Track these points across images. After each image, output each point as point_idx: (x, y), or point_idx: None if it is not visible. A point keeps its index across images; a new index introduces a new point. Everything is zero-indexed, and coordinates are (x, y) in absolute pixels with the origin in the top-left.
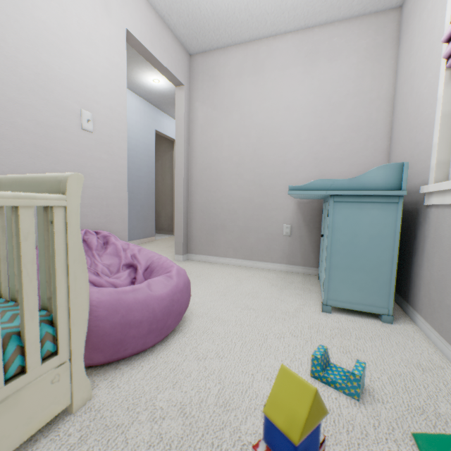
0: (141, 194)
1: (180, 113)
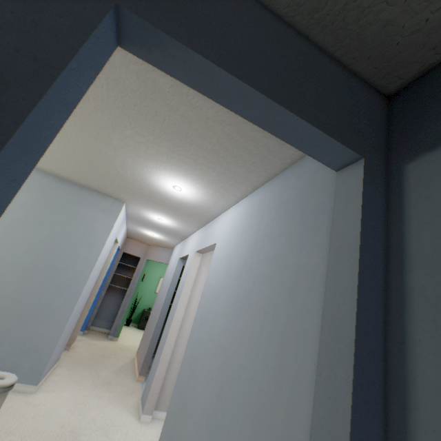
0: (79, 309)
1: (193, 273)
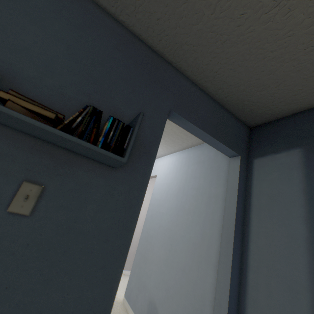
0: None
1: None
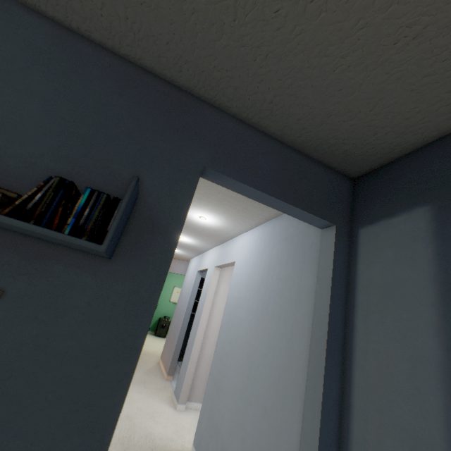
0: None
1: (213, 285)
